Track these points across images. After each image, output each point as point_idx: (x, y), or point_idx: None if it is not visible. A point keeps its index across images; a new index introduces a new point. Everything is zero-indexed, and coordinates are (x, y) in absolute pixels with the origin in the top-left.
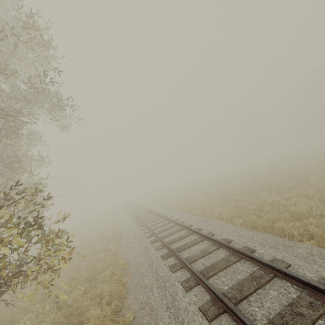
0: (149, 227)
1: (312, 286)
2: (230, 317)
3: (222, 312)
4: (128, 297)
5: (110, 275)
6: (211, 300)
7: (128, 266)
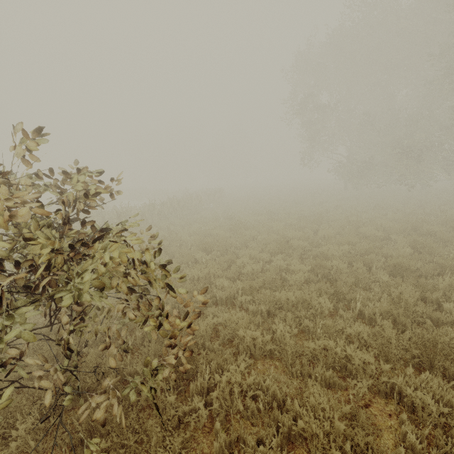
0: None
1: None
2: None
3: None
4: None
5: None
6: None
7: None
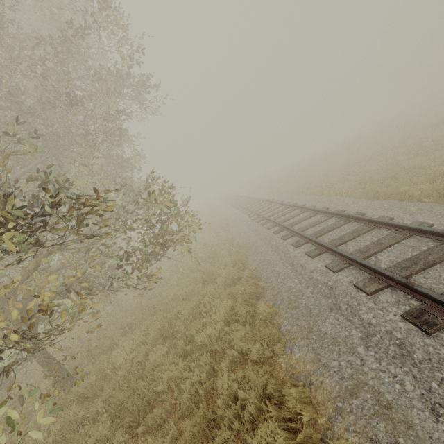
0: (258, 213)
1: (400, 227)
2: (329, 254)
3: (323, 252)
4: (248, 260)
5: (228, 253)
6: (315, 248)
7: (243, 244)
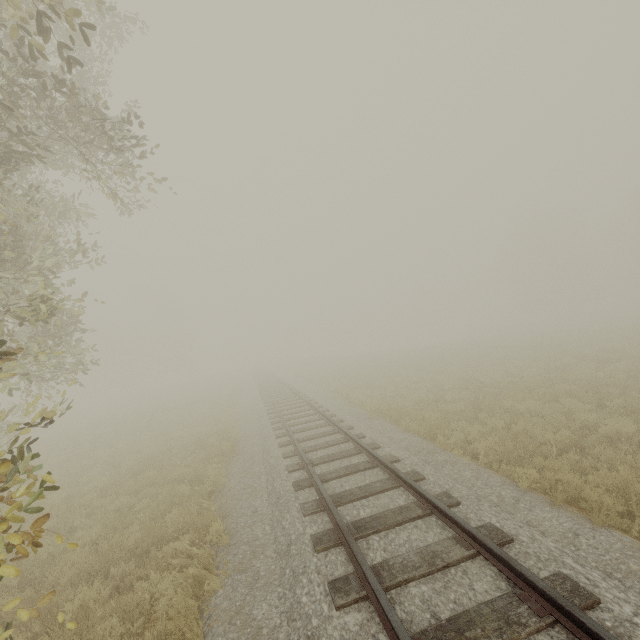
0: (297, 445)
1: None
2: None
3: None
4: None
5: (186, 555)
6: None
7: (230, 542)
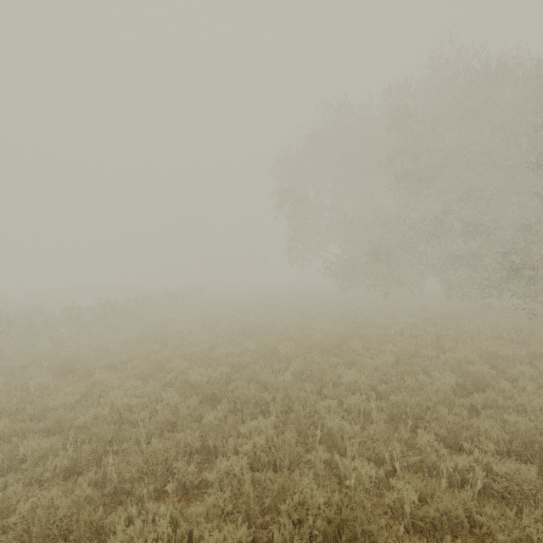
0: None
1: None
2: None
3: None
4: None
5: None
6: None
7: None
